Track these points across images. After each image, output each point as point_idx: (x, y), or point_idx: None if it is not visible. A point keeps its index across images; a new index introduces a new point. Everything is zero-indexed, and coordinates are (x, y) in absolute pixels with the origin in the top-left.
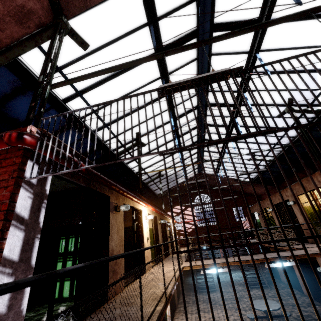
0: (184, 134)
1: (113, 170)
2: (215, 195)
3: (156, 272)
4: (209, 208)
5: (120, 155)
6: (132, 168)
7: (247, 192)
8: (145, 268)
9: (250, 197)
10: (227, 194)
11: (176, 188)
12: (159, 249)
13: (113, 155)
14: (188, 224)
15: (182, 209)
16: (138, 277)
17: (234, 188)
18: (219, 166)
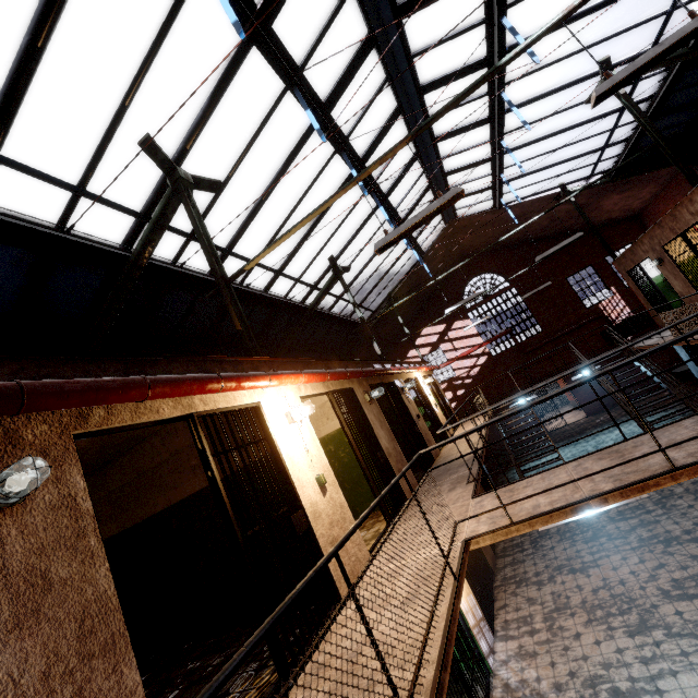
0: (339, 90)
1: (183, 309)
2: (512, 266)
3: (372, 597)
4: (507, 303)
5: (151, 253)
6: (242, 280)
7: (599, 222)
8: (335, 588)
9: (609, 233)
10: (544, 249)
11: (405, 289)
12: (391, 471)
13: (126, 263)
14: (468, 360)
15: (441, 331)
16: (294, 665)
17: (559, 225)
18: (500, 174)
